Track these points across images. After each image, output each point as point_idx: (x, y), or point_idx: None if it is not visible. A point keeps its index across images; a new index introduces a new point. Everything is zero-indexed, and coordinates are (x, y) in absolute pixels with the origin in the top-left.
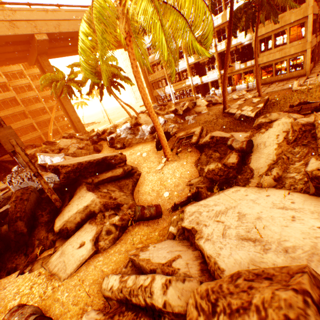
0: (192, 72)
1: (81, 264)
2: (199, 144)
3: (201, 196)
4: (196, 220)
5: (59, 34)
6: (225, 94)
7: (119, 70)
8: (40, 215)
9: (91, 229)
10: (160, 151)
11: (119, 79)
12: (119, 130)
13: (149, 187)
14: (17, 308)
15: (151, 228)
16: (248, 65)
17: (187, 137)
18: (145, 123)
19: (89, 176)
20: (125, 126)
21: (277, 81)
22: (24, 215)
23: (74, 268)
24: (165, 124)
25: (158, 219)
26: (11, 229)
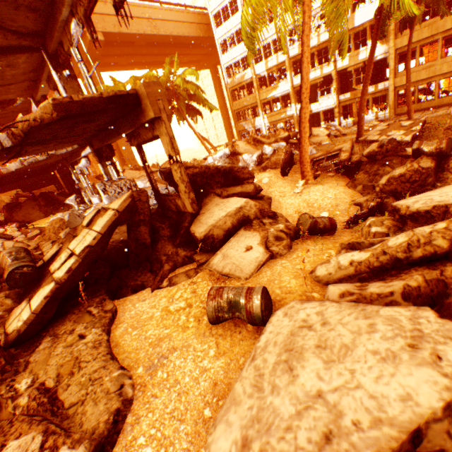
0: (297, 97)
1: (259, 266)
2: (352, 162)
3: (386, 209)
4: (432, 201)
5: (118, 36)
6: (362, 115)
7: (198, 89)
8: (160, 227)
9: (252, 235)
10: (286, 177)
11: (197, 101)
12: (211, 158)
13: (292, 210)
14: (219, 287)
15: (329, 241)
16: (379, 88)
17: (327, 157)
18: (247, 152)
19: (215, 188)
20: (223, 152)
21: (419, 111)
22: (148, 220)
23: (253, 268)
24: (274, 155)
25: (329, 236)
26: (132, 236)
